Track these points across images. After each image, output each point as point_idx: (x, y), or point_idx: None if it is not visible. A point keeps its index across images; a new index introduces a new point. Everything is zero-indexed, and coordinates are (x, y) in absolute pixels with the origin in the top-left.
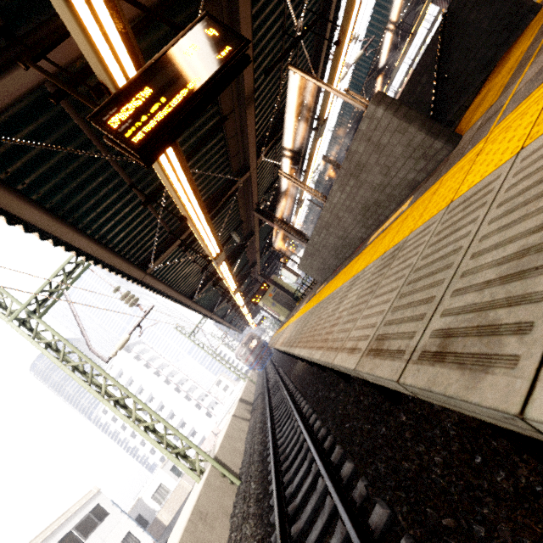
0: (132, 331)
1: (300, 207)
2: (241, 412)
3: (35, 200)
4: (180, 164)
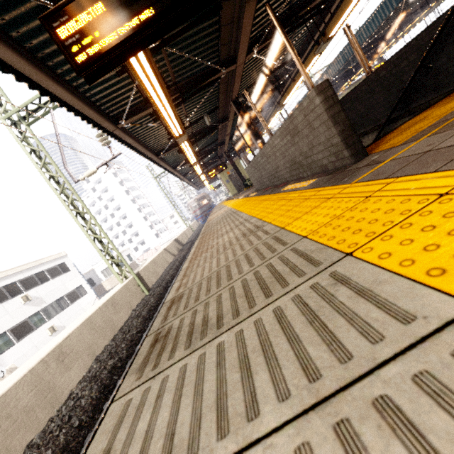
0: (100, 167)
1: (279, 110)
2: (172, 249)
3: (14, 37)
4: (148, 57)
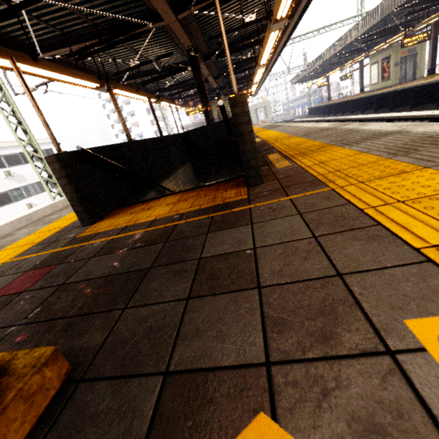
0: (39, 86)
1: (260, 68)
2: None
3: None
4: None
